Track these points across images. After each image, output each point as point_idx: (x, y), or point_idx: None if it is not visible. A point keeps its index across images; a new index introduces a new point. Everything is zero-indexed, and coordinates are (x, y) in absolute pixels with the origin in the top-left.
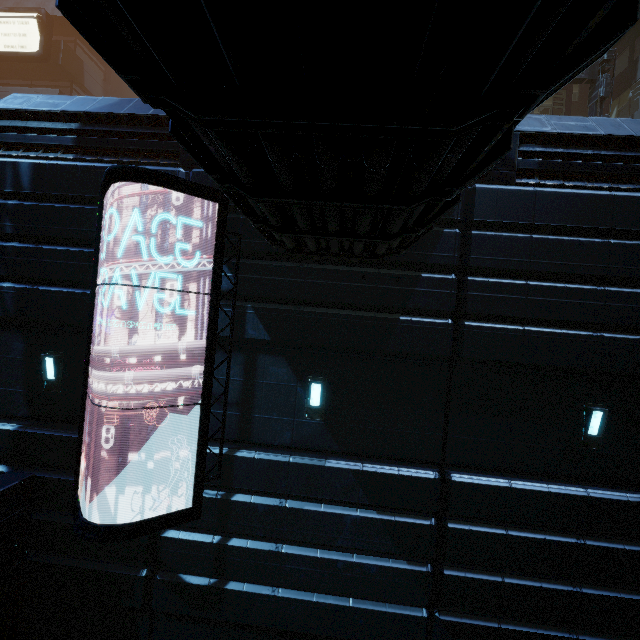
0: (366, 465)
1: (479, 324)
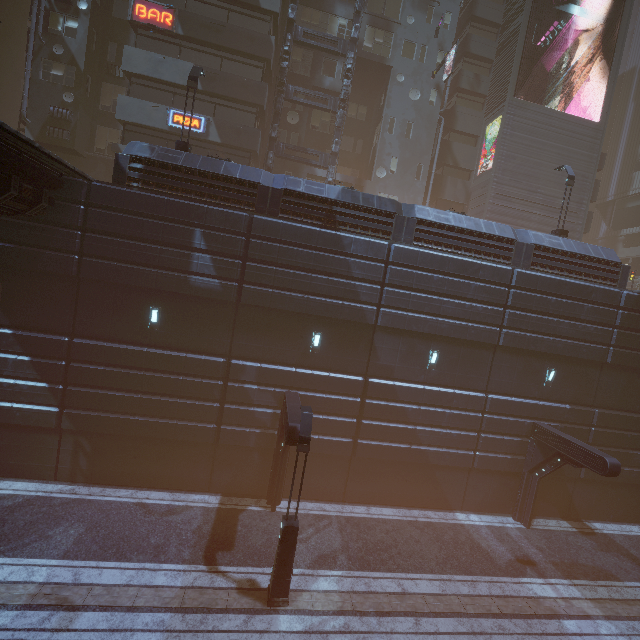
0: (24, 332)
1: (91, 260)
